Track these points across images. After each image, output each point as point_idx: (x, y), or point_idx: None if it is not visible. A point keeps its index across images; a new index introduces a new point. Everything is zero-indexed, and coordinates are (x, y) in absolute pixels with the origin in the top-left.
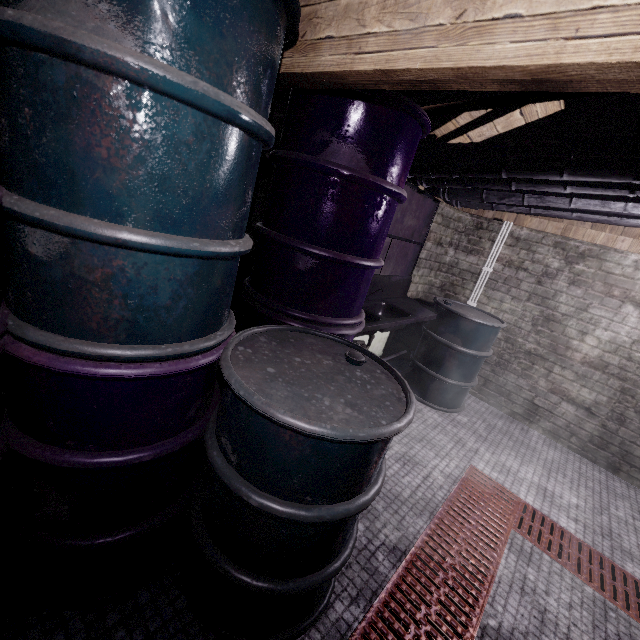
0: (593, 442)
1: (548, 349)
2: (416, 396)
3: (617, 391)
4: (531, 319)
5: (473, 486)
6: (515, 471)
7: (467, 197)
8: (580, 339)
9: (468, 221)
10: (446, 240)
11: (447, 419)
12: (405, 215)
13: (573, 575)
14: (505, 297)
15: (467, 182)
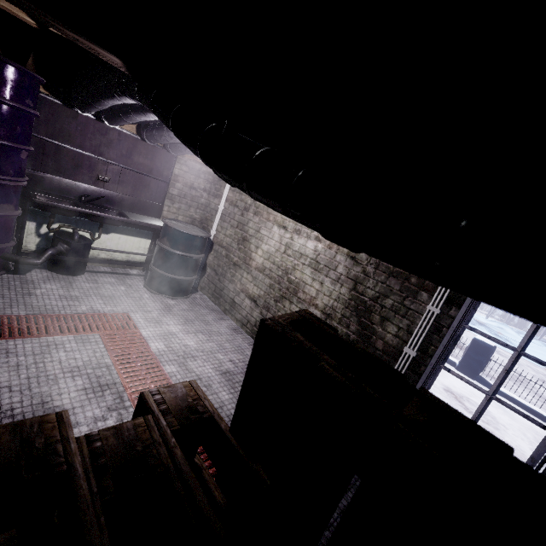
0: (256, 326)
1: (243, 260)
2: (145, 284)
3: (268, 287)
4: (237, 240)
5: (106, 317)
6: (164, 324)
7: (152, 140)
8: (256, 252)
9: (215, 175)
10: (200, 186)
11: (154, 298)
12: (133, 154)
13: (108, 355)
14: (228, 226)
15: (114, 119)
